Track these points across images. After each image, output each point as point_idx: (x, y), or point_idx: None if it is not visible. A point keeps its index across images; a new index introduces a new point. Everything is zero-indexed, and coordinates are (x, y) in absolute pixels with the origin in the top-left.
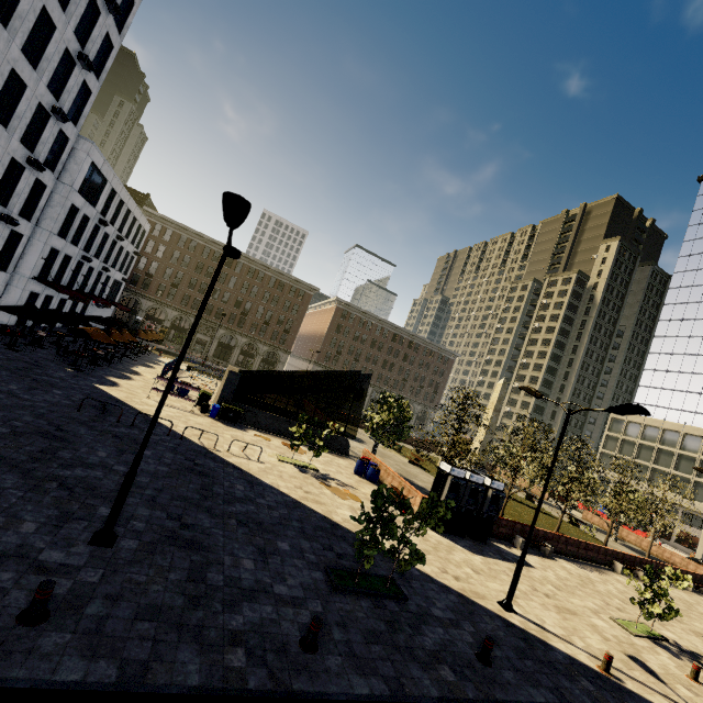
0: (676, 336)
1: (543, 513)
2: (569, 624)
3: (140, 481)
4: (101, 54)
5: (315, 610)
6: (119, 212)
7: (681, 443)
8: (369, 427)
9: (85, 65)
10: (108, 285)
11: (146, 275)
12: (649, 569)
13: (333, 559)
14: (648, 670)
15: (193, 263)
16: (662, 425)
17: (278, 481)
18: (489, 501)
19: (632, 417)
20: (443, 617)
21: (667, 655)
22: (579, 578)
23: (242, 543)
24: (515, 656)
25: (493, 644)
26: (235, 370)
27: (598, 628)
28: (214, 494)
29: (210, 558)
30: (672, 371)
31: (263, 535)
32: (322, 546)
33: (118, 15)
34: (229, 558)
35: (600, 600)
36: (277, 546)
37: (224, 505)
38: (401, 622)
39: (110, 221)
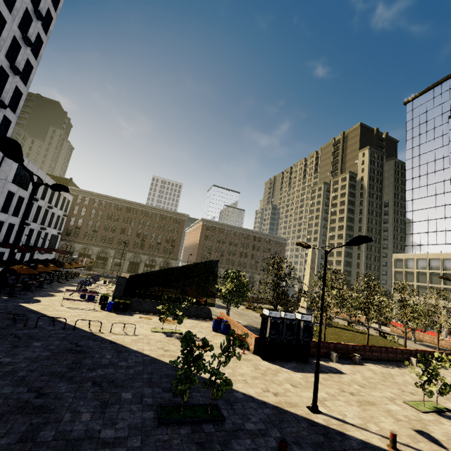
0: (419, 198)
1: (359, 333)
2: (367, 413)
3: (18, 367)
4: (15, 99)
5: (133, 445)
6: (46, 191)
7: (442, 265)
8: (221, 296)
9: (1, 105)
10: (47, 238)
11: (76, 228)
12: (420, 357)
13: (168, 398)
14: (432, 440)
15: (105, 214)
16: (427, 256)
17: (144, 346)
18: (302, 330)
19: (407, 256)
20: (254, 429)
21: (450, 423)
22: (381, 375)
23: (88, 400)
24: (313, 450)
25: (286, 445)
26: (127, 276)
27: (392, 412)
28: (82, 365)
29: (50, 418)
30: (423, 220)
31: (111, 390)
32: (162, 389)
33: (20, 75)
34: (69, 415)
35: (397, 389)
36: (120, 397)
37: (87, 372)
38: (213, 441)
39: (41, 198)
